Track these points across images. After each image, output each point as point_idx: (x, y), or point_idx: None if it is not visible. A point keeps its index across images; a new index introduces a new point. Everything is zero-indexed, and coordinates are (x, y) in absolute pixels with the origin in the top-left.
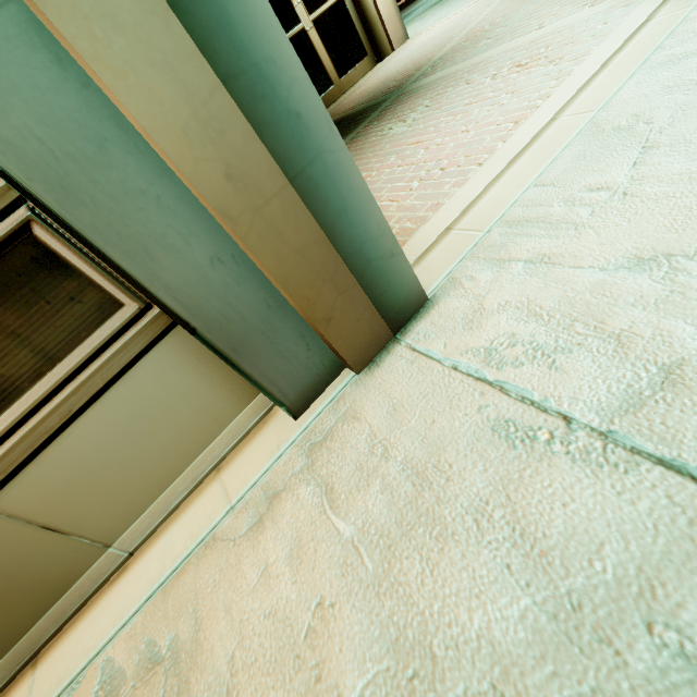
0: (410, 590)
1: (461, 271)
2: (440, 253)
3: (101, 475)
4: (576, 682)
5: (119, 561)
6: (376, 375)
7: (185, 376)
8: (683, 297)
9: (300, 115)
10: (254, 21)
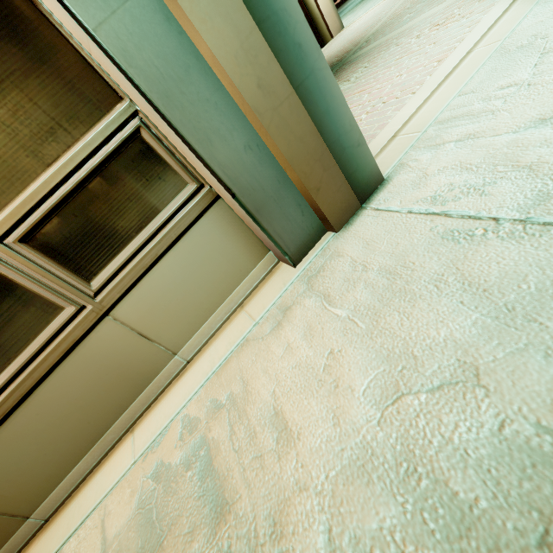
0: (393, 331)
1: (407, 158)
2: (389, 152)
3: (172, 302)
4: (514, 344)
5: (181, 366)
6: (351, 230)
7: (222, 236)
8: None
9: (300, 45)
10: None
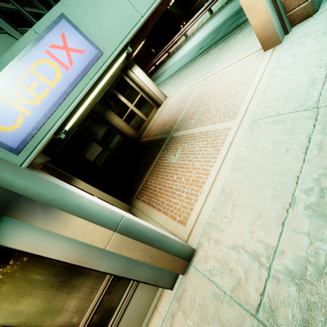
0: None
1: (201, 240)
2: (195, 231)
3: (132, 319)
4: None
5: None
6: (188, 276)
7: (145, 288)
8: (240, 260)
9: (159, 239)
10: (149, 232)
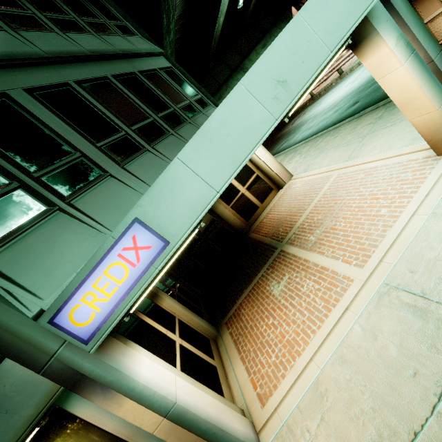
0: None
1: None
2: (271, 424)
3: None
4: None
5: None
6: None
7: None
8: None
9: (215, 432)
10: (203, 423)
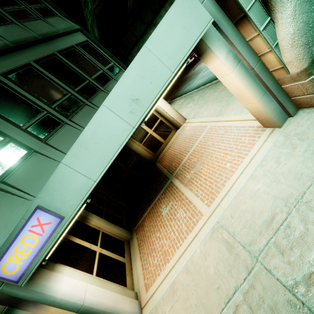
0: None
1: None
2: (149, 305)
3: None
4: None
5: None
6: None
7: None
8: None
9: None
10: (102, 312)
